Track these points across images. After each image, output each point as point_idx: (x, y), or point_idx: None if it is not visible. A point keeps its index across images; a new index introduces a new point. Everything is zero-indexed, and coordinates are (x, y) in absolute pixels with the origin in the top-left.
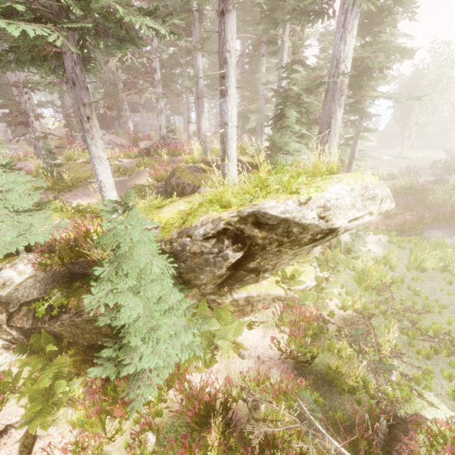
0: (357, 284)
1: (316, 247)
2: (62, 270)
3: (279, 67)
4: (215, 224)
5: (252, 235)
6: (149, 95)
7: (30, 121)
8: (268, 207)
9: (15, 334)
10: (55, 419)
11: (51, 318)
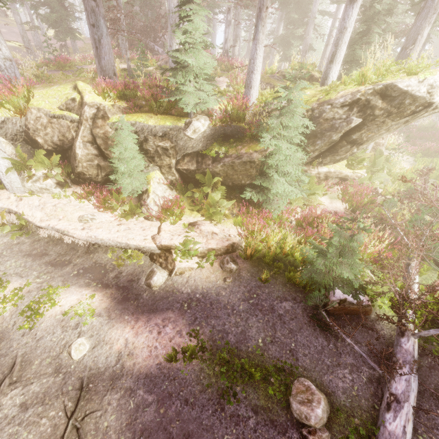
0: (392, 183)
1: (367, 152)
2: (220, 130)
3: None
4: (353, 95)
5: (373, 106)
6: (228, 3)
7: (122, 18)
8: (398, 82)
9: (177, 176)
10: (218, 222)
11: (213, 162)
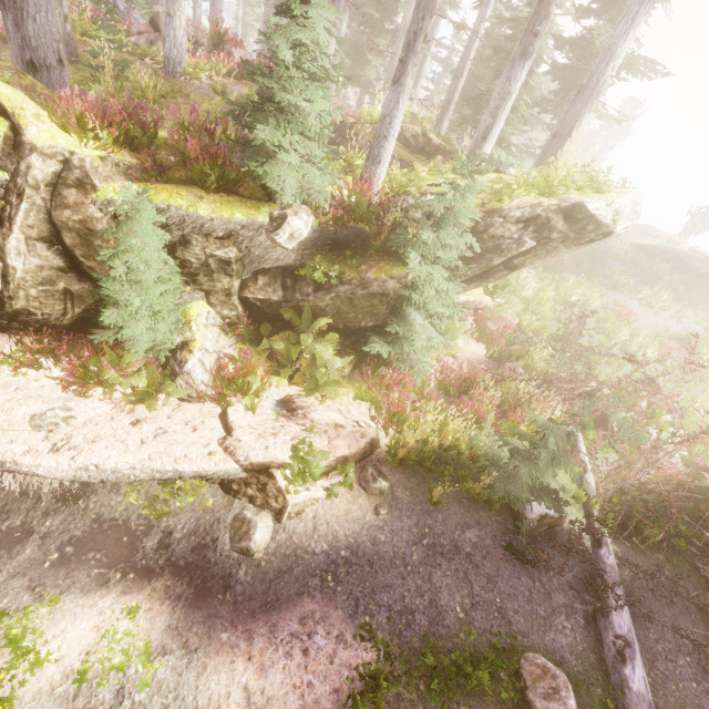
0: (522, 311)
1: None
2: (328, 234)
3: (484, 7)
4: (534, 209)
5: (552, 227)
6: None
7: None
8: (588, 202)
9: (241, 311)
10: (325, 396)
11: (317, 289)
